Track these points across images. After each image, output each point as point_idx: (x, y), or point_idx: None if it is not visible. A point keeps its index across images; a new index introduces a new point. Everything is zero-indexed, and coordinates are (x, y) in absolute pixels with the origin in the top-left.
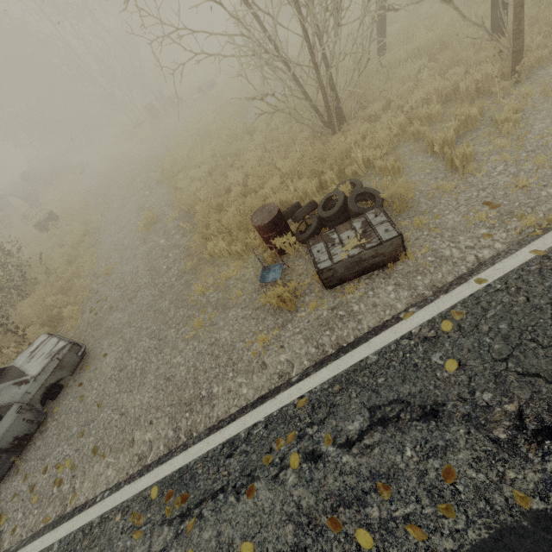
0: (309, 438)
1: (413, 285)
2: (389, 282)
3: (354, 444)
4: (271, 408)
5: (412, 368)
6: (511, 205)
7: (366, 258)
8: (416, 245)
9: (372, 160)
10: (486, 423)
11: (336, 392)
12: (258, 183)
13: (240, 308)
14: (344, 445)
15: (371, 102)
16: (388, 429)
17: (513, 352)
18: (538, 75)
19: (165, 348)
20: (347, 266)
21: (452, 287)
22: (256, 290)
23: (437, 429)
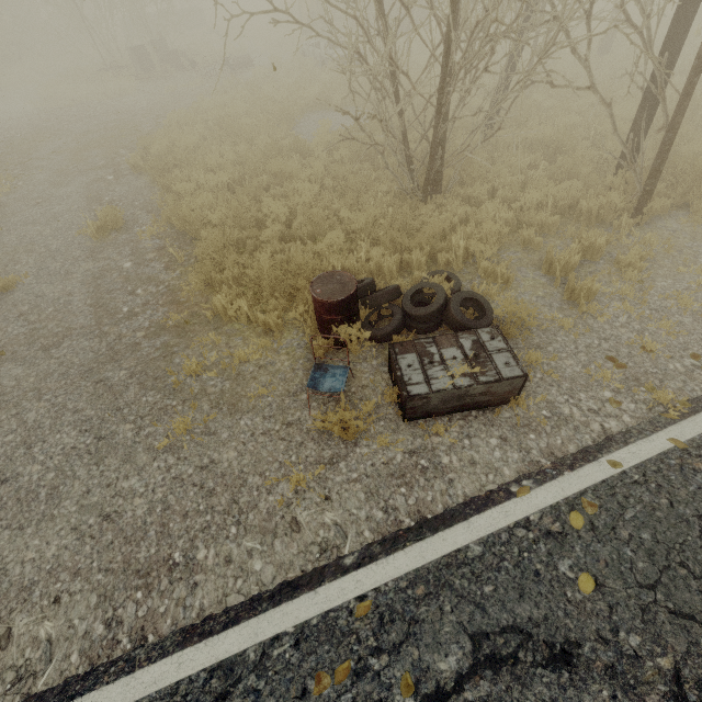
0: (373, 677)
1: (525, 446)
2: (492, 432)
3: (449, 698)
4: (308, 610)
5: (533, 577)
6: (637, 370)
7: (474, 393)
8: (527, 388)
9: (476, 256)
10: (636, 685)
11: (420, 597)
12: (308, 229)
13: (260, 416)
14: (433, 698)
15: (473, 179)
16: (501, 676)
17: (661, 577)
18: (657, 225)
19: (108, 457)
20: (445, 399)
21: (579, 463)
22: (291, 393)
23: (572, 685)
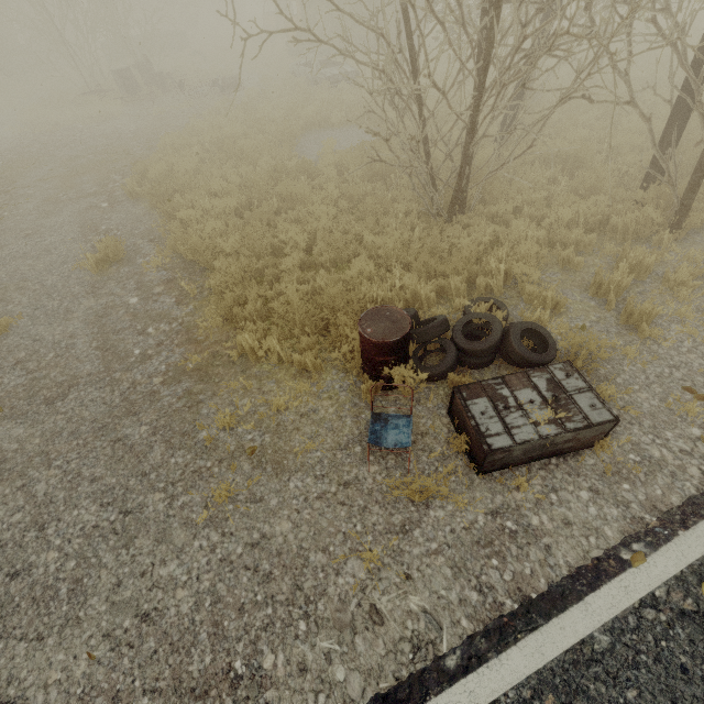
0: None
1: (621, 499)
2: (580, 483)
3: None
4: None
5: (681, 675)
6: None
7: (559, 441)
8: None
9: (519, 280)
10: None
11: None
12: (330, 255)
13: (311, 475)
14: None
15: (494, 197)
16: None
17: None
18: (694, 239)
19: (138, 537)
20: (528, 449)
21: (691, 519)
22: (342, 445)
23: None
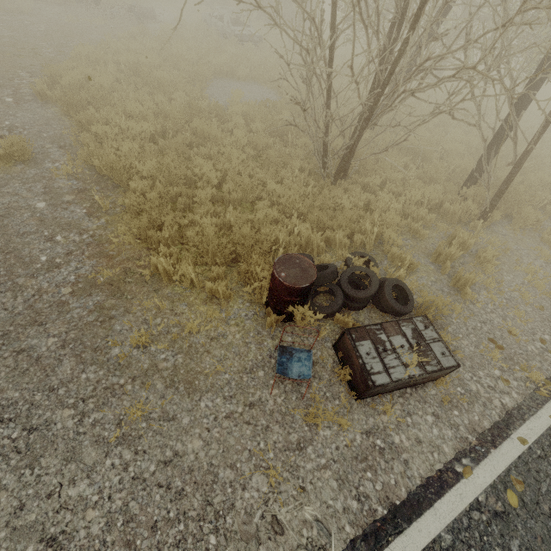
0: None
1: (453, 422)
2: (426, 409)
3: None
4: None
5: None
6: (510, 351)
7: (418, 379)
8: None
9: (385, 242)
10: None
11: None
12: (238, 195)
13: (221, 396)
14: None
15: (366, 170)
16: None
17: None
18: (493, 229)
19: (44, 455)
20: (397, 384)
21: (498, 440)
22: (248, 369)
23: None
